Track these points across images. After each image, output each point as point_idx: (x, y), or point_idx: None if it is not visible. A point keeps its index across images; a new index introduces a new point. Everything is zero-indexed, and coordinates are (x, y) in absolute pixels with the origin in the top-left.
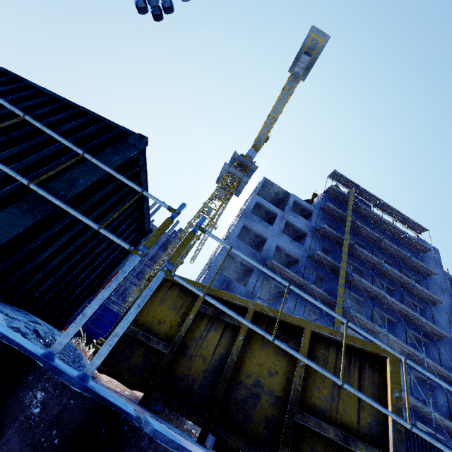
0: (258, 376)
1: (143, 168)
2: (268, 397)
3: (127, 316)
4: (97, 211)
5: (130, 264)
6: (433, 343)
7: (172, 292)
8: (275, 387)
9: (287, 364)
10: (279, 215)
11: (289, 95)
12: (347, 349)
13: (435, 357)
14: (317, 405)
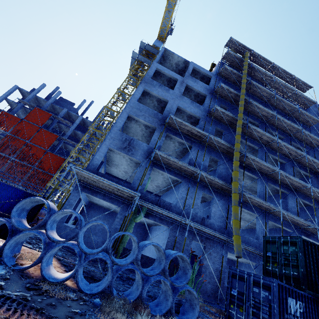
0: None
1: None
2: None
3: None
4: None
5: None
6: (315, 176)
7: None
8: None
9: None
10: (179, 80)
11: None
12: None
13: (316, 187)
14: None
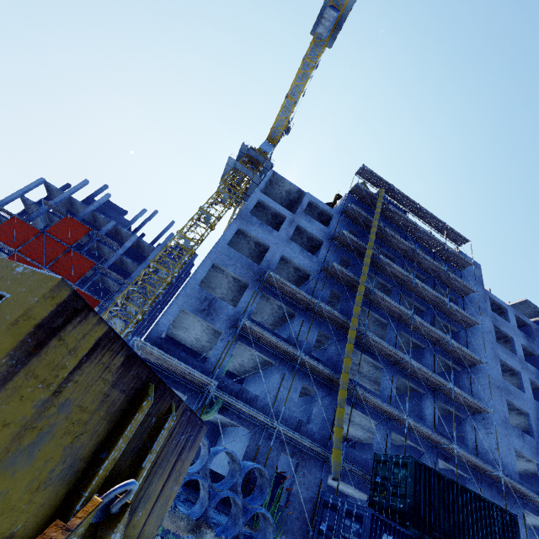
0: None
1: None
2: None
3: None
4: None
5: None
6: (465, 370)
7: None
8: None
9: None
10: (288, 218)
11: (311, 68)
12: None
13: (466, 386)
14: None
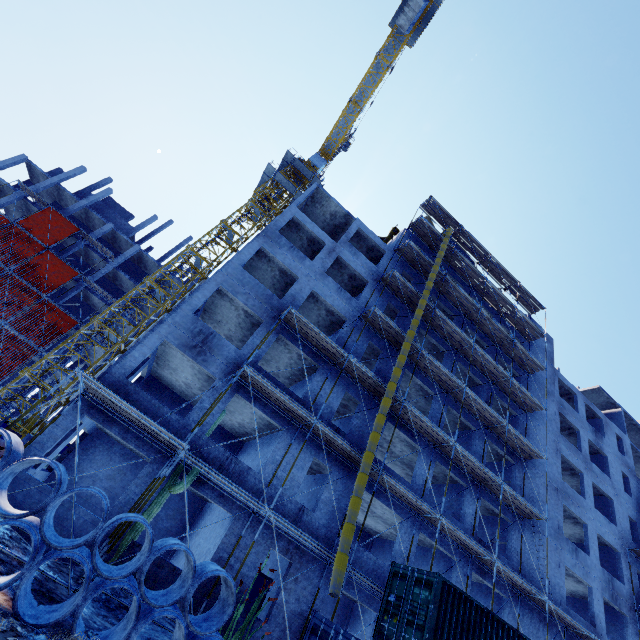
0: None
1: None
2: None
3: None
4: None
5: None
6: (520, 464)
7: None
8: None
9: None
10: (327, 245)
11: (385, 69)
12: None
13: (517, 484)
14: None
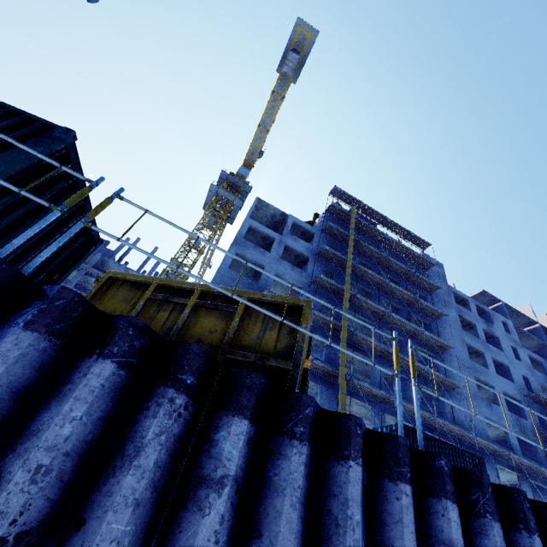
0: (201, 335)
1: (76, 165)
2: (207, 347)
3: (49, 247)
4: (27, 206)
5: (50, 215)
6: (439, 356)
7: (123, 288)
8: (213, 340)
9: (225, 323)
10: (276, 239)
11: (280, 100)
12: (275, 306)
13: (441, 369)
14: (246, 344)
